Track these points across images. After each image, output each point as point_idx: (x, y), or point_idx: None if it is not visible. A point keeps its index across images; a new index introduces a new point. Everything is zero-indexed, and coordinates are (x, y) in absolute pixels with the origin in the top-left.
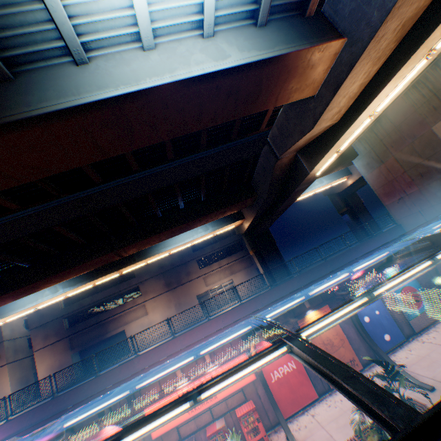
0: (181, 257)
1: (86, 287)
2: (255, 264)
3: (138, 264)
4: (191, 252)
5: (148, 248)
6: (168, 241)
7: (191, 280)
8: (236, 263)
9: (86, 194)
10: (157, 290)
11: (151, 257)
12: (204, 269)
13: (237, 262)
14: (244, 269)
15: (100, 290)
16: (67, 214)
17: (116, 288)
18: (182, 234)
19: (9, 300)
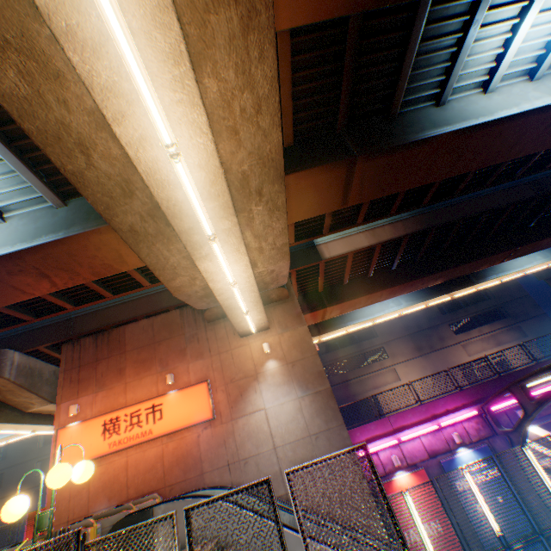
0: (427, 319)
1: (418, 307)
2: (529, 336)
3: (468, 289)
4: (438, 314)
5: (482, 271)
6: (503, 266)
7: (446, 347)
8: (500, 332)
9: (529, 180)
10: (405, 353)
11: (488, 280)
12: (460, 336)
13: (501, 331)
14: (513, 340)
15: (338, 347)
16: (522, 194)
17: (357, 346)
18: (516, 260)
19: (408, 290)
